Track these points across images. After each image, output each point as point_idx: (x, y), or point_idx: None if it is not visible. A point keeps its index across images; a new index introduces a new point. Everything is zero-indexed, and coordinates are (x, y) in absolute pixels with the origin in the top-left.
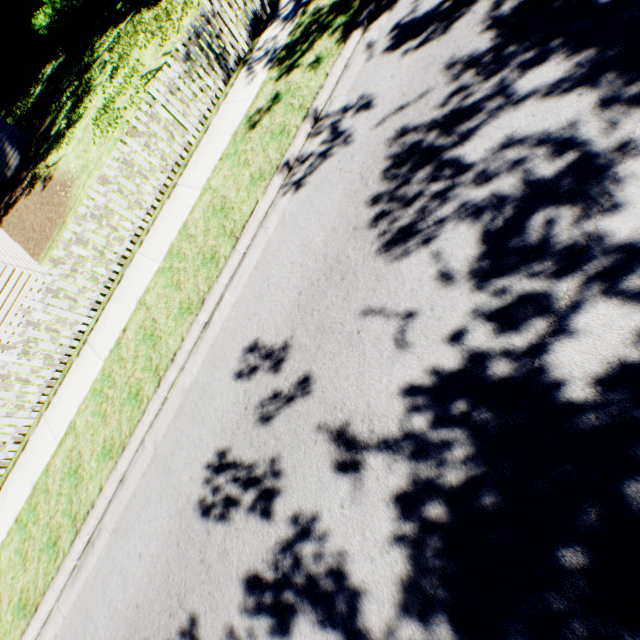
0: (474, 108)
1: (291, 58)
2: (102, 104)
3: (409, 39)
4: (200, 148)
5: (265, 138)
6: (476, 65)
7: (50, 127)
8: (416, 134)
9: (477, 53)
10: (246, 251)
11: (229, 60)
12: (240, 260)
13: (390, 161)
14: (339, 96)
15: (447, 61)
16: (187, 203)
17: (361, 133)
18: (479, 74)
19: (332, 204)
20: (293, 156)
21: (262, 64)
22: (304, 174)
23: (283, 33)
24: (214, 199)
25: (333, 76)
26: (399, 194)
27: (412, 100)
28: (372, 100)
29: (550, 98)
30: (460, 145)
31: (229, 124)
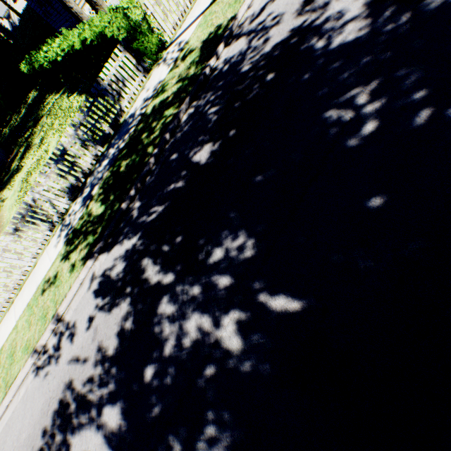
0: (89, 405)
1: (71, 245)
2: (28, 169)
3: (102, 294)
4: (29, 279)
5: (41, 311)
6: (103, 364)
7: (14, 159)
8: (72, 394)
9: (108, 352)
10: (10, 403)
11: (53, 217)
12: (5, 408)
13: (59, 404)
14: (72, 308)
15: (100, 341)
16: (10, 327)
17: (63, 359)
18: (101, 375)
19: (37, 410)
20: (42, 344)
21: (65, 232)
22: (42, 364)
23: (78, 213)
24: (15, 340)
25: (71, 291)
26: (50, 442)
27: (82, 358)
28: (76, 333)
29: (104, 442)
30: (75, 432)
31: (40, 273)
